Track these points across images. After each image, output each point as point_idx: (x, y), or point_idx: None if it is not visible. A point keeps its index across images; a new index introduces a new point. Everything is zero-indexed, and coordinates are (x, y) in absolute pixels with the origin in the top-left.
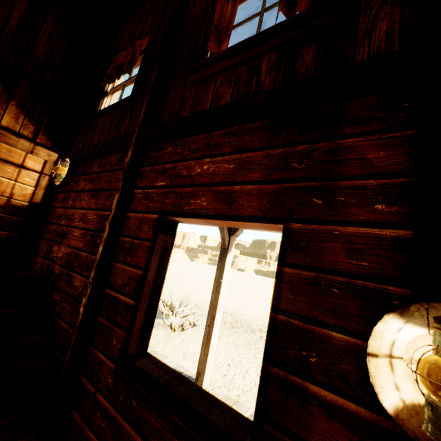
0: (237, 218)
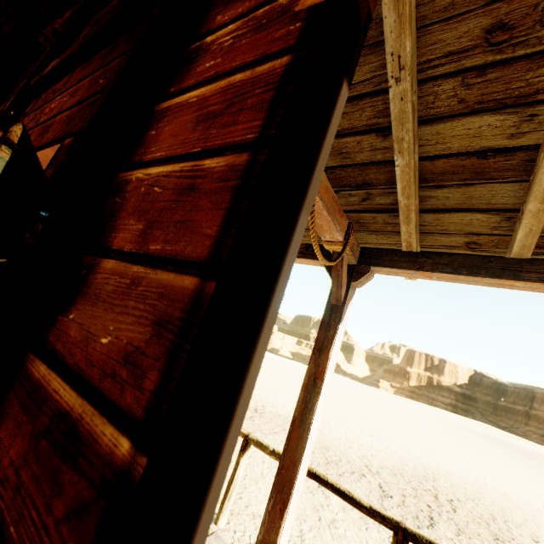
0: (40, 148)
